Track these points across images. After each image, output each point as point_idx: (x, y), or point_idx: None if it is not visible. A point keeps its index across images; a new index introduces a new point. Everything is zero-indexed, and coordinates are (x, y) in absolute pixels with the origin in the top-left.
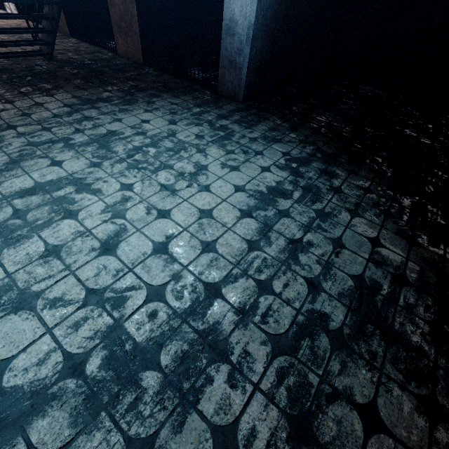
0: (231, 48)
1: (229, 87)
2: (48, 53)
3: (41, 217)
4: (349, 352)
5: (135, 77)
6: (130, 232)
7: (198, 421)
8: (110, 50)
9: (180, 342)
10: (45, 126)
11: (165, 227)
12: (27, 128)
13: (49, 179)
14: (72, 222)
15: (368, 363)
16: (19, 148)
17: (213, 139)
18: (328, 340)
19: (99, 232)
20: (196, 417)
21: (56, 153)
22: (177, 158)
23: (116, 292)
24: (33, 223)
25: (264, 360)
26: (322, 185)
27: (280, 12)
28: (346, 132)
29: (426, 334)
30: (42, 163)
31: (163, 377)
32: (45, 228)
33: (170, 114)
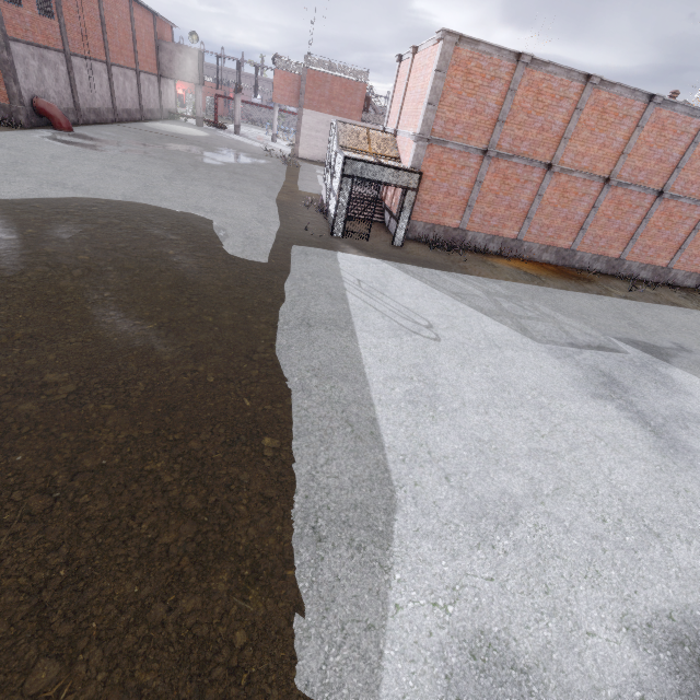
0: None
1: None
2: None
3: None
4: None
5: None
6: None
7: None
8: None
9: None
10: None
11: None
12: None
13: None
14: None
15: None
16: None
17: None
18: None
19: None
20: None
21: None
22: None
23: None
24: None
25: None
26: None
27: None
28: None
29: None
30: None
31: None
32: None
33: None
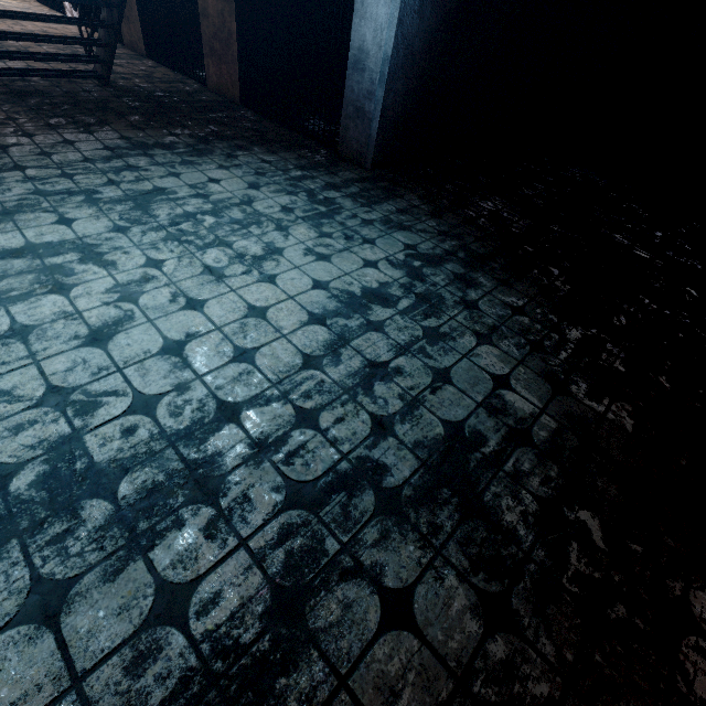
0: (358, 89)
1: (354, 146)
2: (103, 76)
3: (18, 287)
4: (399, 520)
5: (222, 120)
6: (138, 322)
7: (143, 572)
8: (198, 81)
9: (155, 471)
10: (67, 172)
11: (190, 322)
12: (41, 171)
13: (48, 240)
14: (60, 298)
15: (423, 538)
16: (20, 196)
17: (307, 215)
18: (374, 500)
19: (94, 316)
20: (141, 566)
21: (69, 209)
22: (242, 235)
23: (88, 395)
24: (5, 293)
25: (268, 510)
26: (449, 295)
27: (437, 45)
28: (517, 228)
29: (529, 515)
30: (45, 218)
31: (114, 510)
32: (20, 302)
33: (255, 174)
